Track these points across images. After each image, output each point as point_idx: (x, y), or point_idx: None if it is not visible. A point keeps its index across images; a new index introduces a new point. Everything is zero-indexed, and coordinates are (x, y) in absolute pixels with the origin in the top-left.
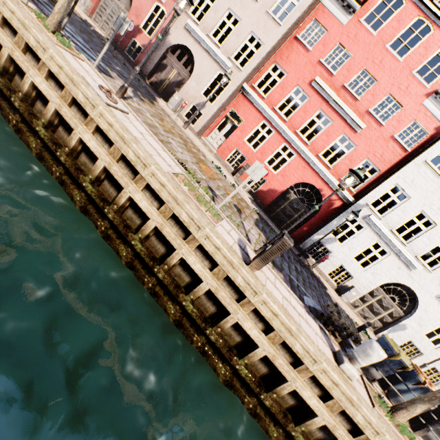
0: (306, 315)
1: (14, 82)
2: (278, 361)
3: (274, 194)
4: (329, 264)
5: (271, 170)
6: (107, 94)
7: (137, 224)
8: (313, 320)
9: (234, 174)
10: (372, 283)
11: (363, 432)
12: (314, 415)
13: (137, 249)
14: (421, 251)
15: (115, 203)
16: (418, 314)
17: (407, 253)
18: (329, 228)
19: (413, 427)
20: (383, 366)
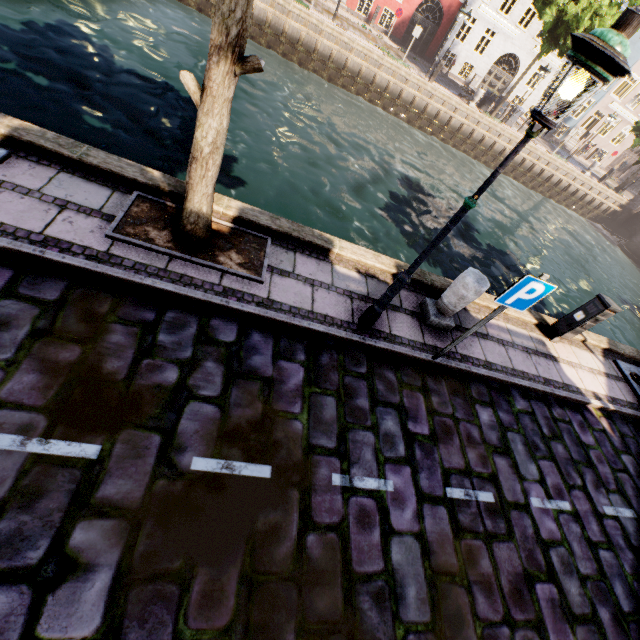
0: (453, 95)
1: (303, 47)
2: (448, 112)
3: (405, 24)
4: (457, 66)
5: (397, 1)
6: (344, 29)
7: (381, 89)
8: (456, 96)
9: (368, 22)
10: (488, 65)
11: (479, 122)
12: (462, 125)
13: (387, 99)
14: (518, 19)
15: (374, 83)
16: (520, 72)
17: (508, 26)
18: (453, 34)
19: (501, 122)
20: (488, 103)
